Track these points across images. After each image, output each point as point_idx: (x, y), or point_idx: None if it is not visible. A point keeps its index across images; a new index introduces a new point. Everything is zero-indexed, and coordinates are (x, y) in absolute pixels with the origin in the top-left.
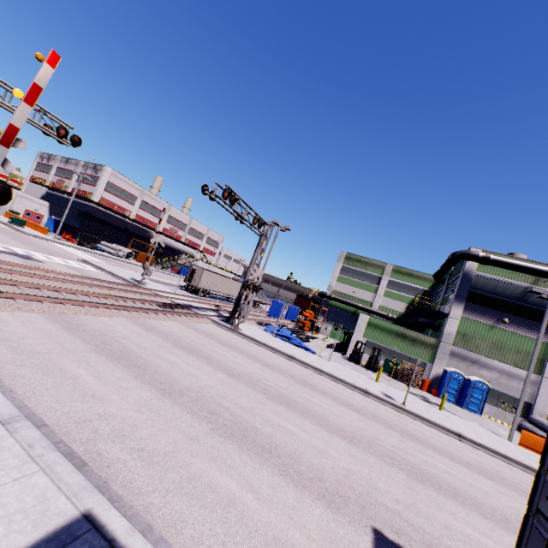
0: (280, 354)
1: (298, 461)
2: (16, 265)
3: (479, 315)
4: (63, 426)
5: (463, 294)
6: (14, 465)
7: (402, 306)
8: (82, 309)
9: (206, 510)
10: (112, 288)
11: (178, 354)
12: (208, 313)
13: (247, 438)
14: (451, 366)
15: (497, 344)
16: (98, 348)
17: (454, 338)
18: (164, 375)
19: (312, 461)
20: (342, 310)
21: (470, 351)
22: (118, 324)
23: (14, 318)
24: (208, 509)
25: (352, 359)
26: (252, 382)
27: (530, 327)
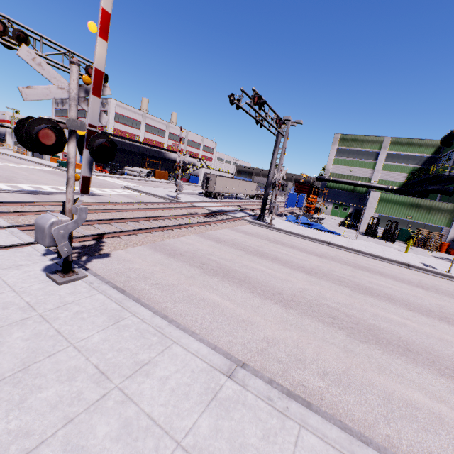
0: (318, 242)
1: (437, 356)
2: (93, 203)
3: None
4: (254, 361)
5: None
6: (278, 426)
7: (401, 177)
8: (164, 234)
9: (432, 434)
10: (164, 208)
11: (256, 260)
12: (240, 215)
13: (380, 339)
14: None
15: None
16: (205, 270)
17: None
18: (267, 285)
19: (447, 353)
20: (340, 190)
21: None
22: (195, 242)
23: (132, 255)
24: (431, 431)
25: (368, 234)
26: (326, 276)
27: None
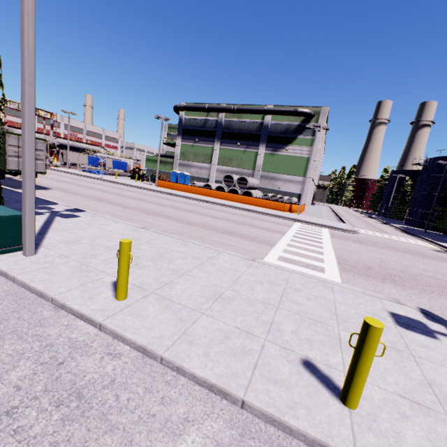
0: (60, 172)
1: None
2: None
3: (188, 141)
4: None
5: (180, 131)
6: None
7: None
8: None
9: None
10: None
11: None
12: None
13: None
14: (180, 171)
15: (196, 154)
16: None
17: (180, 156)
18: None
19: None
20: None
21: (186, 161)
22: None
23: None
24: None
25: (132, 178)
26: None
27: (207, 141)
